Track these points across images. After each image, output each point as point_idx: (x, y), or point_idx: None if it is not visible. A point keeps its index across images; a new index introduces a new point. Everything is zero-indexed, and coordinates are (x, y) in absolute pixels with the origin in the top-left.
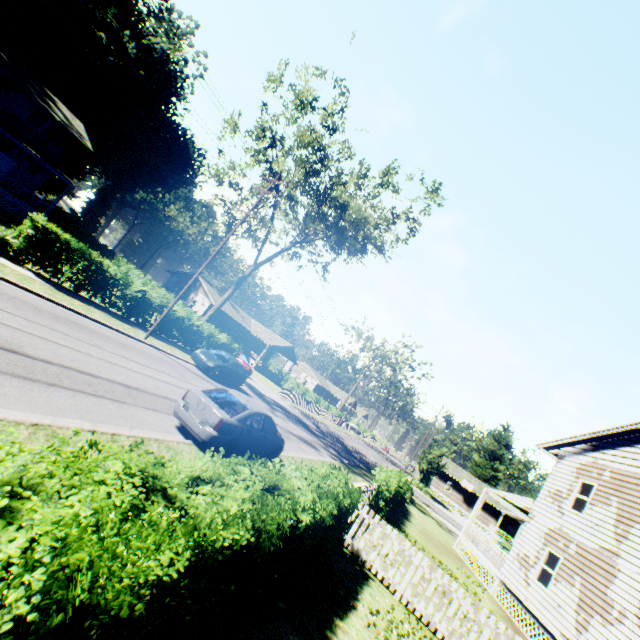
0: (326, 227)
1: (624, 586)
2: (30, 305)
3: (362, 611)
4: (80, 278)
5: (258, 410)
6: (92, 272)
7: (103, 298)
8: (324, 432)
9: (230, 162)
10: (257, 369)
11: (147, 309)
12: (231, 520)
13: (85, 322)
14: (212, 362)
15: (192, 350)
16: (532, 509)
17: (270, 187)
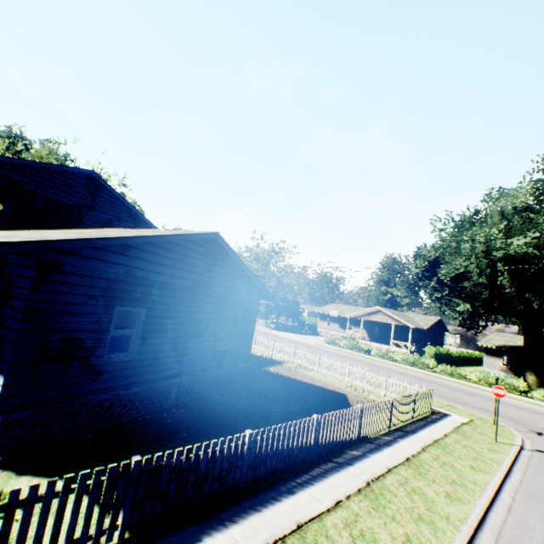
0: None
1: None
2: None
3: None
4: None
5: None
6: None
7: None
8: None
9: None
10: None
11: None
12: None
13: None
14: None
15: None
16: None
17: None
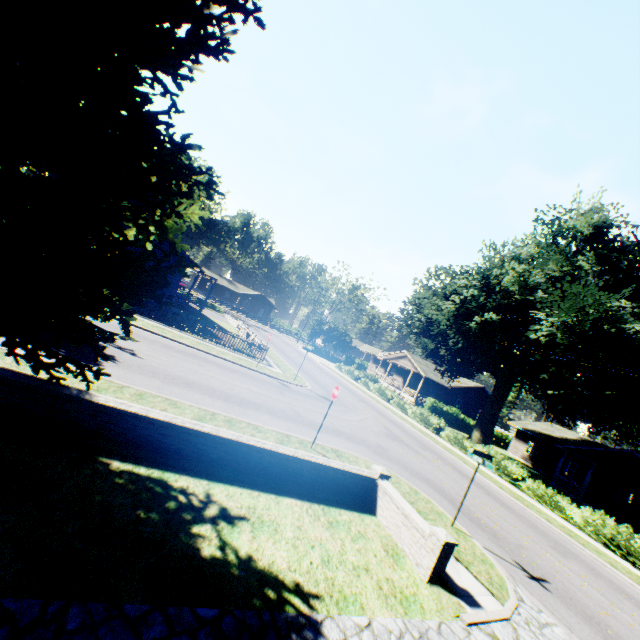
0: None
1: None
2: None
3: None
4: None
5: None
6: None
7: None
8: None
9: None
10: None
11: None
12: None
13: None
14: None
15: None
16: None
17: None
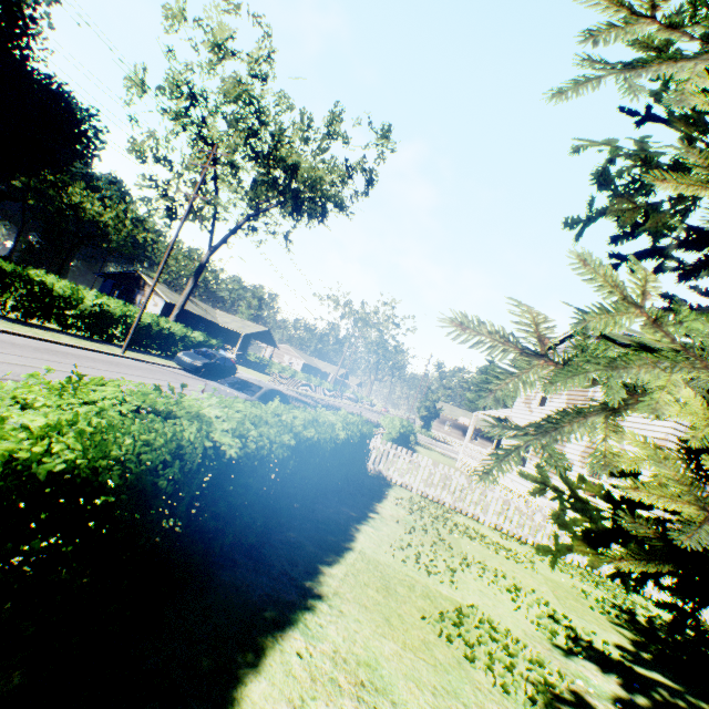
0: (280, 194)
1: (572, 446)
2: (7, 343)
3: (391, 499)
4: (26, 304)
5: (271, 387)
6: (37, 295)
7: (58, 321)
8: (324, 405)
9: (149, 132)
10: (237, 362)
11: (109, 323)
12: (307, 426)
13: (62, 349)
14: (199, 362)
15: (169, 356)
16: (511, 416)
17: (211, 160)
